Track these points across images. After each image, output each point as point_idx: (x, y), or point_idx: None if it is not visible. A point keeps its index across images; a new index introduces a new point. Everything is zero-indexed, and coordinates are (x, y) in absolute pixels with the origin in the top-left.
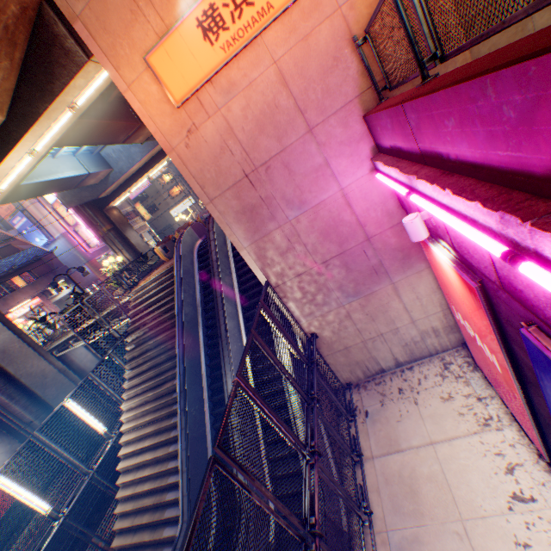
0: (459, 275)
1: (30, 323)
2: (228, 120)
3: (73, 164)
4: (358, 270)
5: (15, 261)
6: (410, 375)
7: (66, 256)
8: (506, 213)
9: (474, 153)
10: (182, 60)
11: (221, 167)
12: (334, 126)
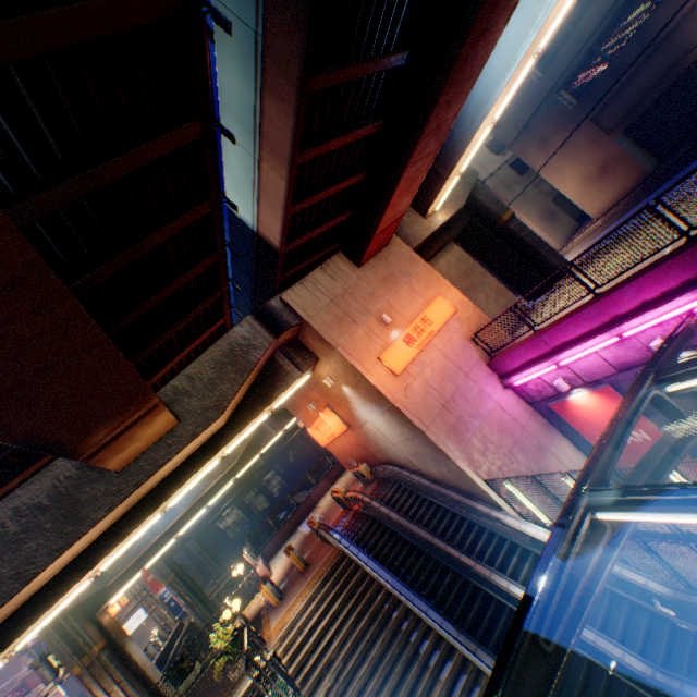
0: (596, 391)
1: None
2: (425, 378)
3: None
4: (530, 451)
5: None
6: None
7: None
8: (609, 330)
9: (584, 330)
10: (397, 355)
11: (427, 404)
12: (476, 371)
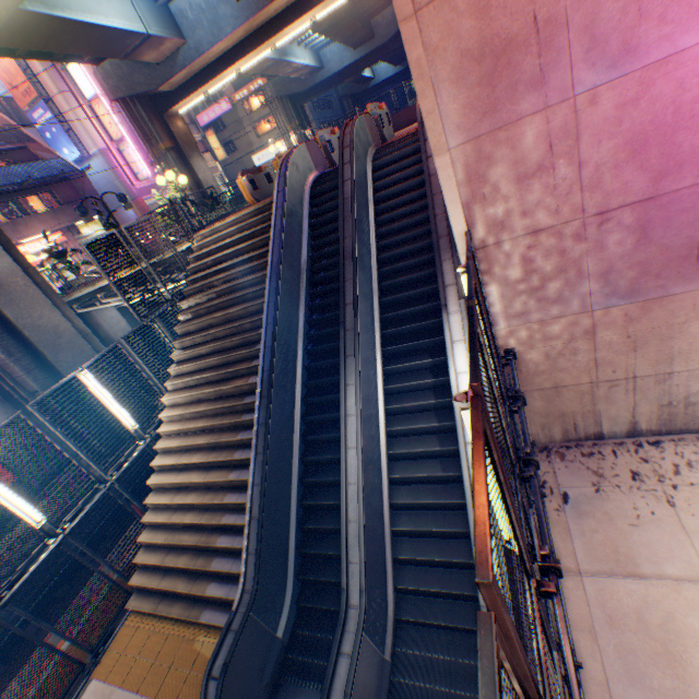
0: None
1: (43, 257)
2: None
3: (124, 8)
4: (662, 245)
5: (32, 173)
6: (655, 455)
7: (104, 186)
8: None
9: None
10: None
11: None
12: None
